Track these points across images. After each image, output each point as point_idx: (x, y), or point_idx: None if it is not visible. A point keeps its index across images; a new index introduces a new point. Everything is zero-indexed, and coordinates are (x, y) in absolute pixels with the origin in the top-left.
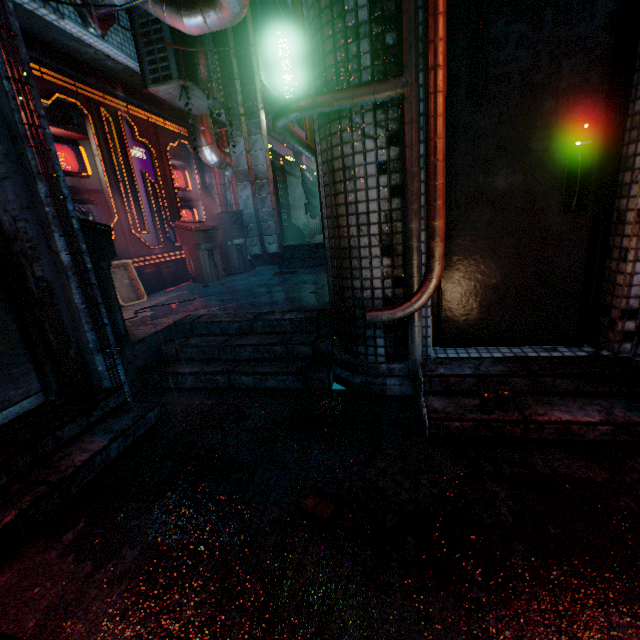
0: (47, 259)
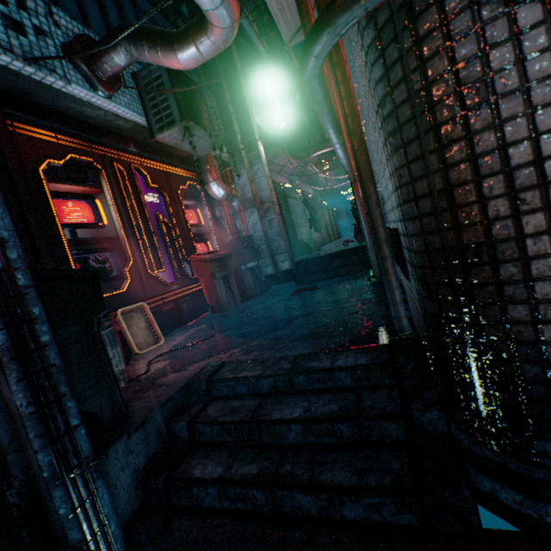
0: None
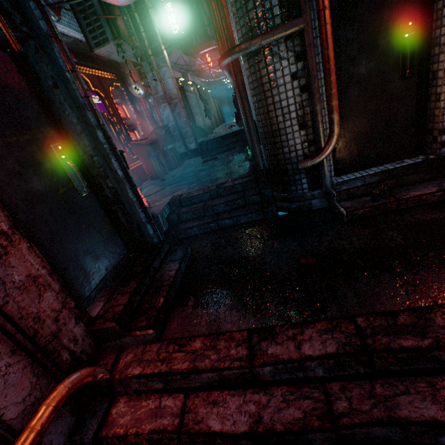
0: (111, 176)
